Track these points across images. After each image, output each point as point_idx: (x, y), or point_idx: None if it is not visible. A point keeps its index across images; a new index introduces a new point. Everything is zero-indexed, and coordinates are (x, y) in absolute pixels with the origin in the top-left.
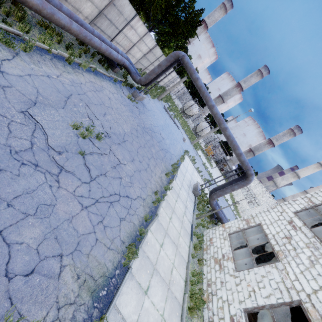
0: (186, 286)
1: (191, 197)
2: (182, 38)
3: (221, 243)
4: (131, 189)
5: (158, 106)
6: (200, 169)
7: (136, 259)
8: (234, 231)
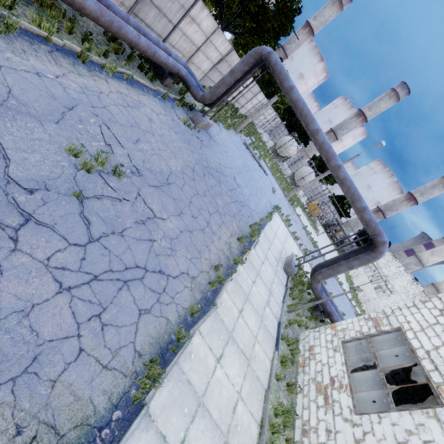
0: (262, 435)
1: (281, 277)
2: (272, 38)
3: (329, 357)
4: (170, 260)
5: (234, 141)
6: (298, 234)
7: (163, 386)
8: (352, 338)
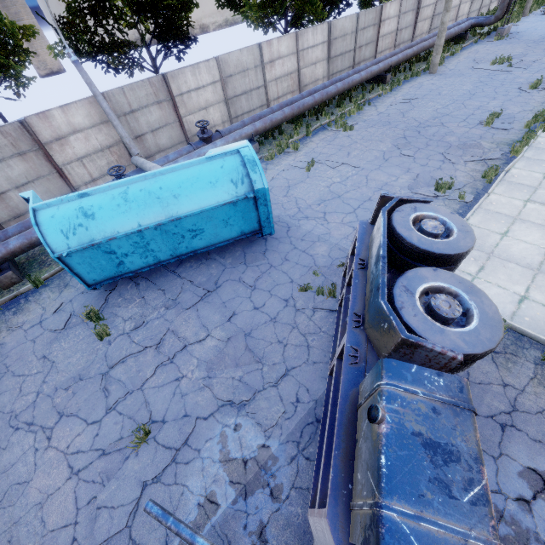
0: None
1: None
2: None
3: None
4: None
5: (532, 21)
6: None
7: None
8: None
